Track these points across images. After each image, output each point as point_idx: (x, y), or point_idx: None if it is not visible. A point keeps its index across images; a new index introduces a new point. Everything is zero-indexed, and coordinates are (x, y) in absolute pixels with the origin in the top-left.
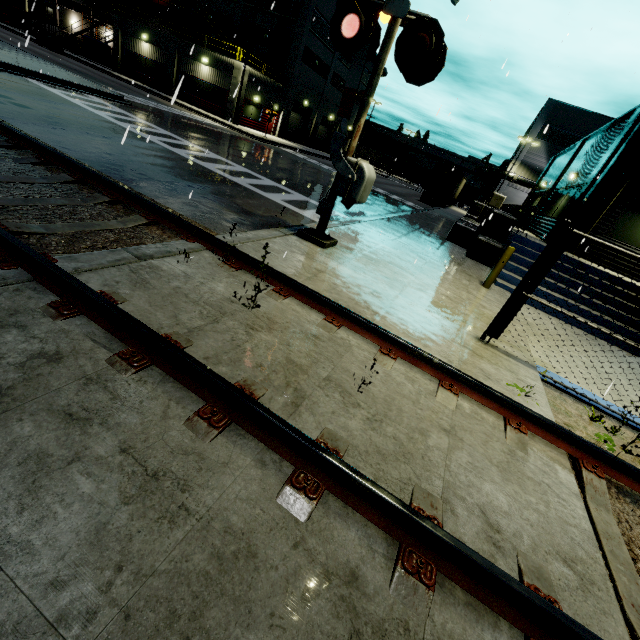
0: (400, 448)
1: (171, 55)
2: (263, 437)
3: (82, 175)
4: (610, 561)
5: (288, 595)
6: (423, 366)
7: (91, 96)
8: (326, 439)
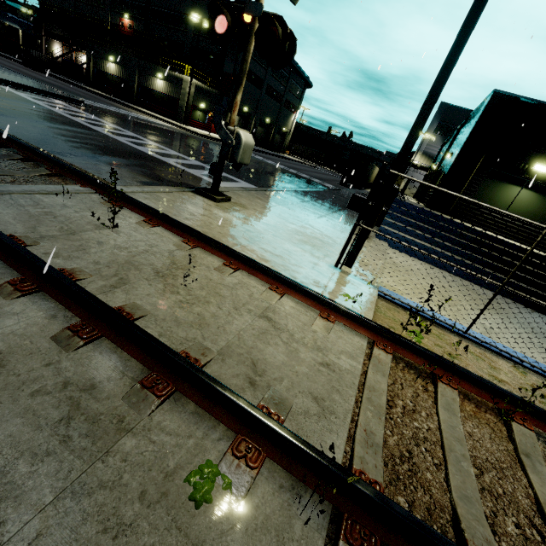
0: (200, 320)
1: (132, 72)
2: (62, 299)
3: (5, 141)
4: (363, 403)
5: (18, 391)
6: (258, 275)
7: (55, 100)
8: (126, 307)
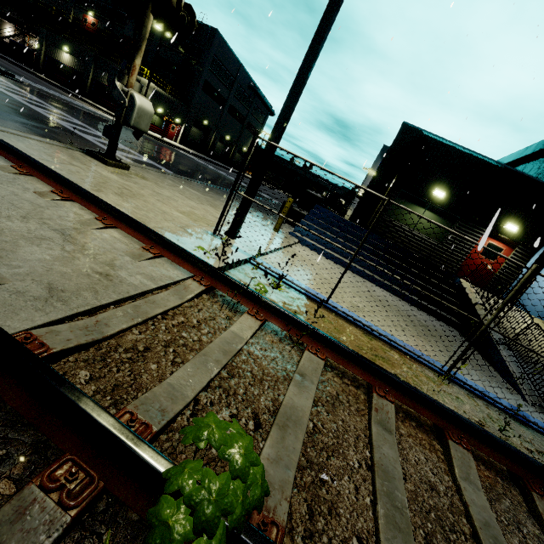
0: None
1: (88, 66)
2: None
3: None
4: (123, 306)
5: None
6: (91, 207)
7: None
8: None
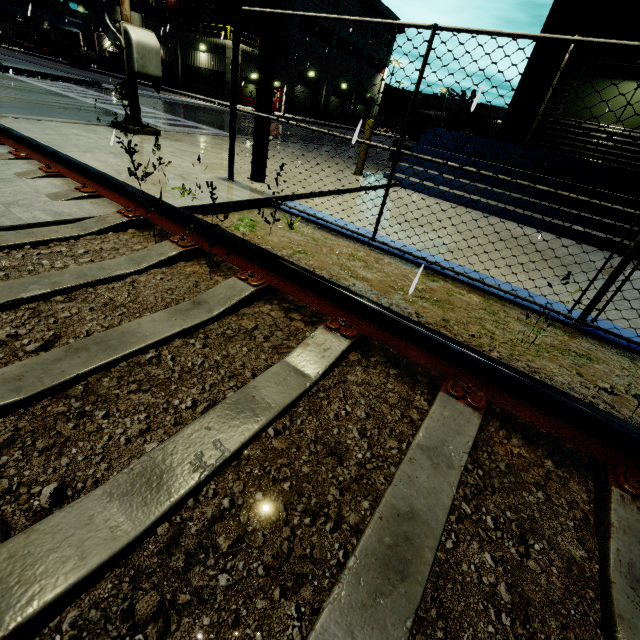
0: None
1: (175, 50)
2: None
3: None
4: None
5: None
6: (45, 160)
7: (64, 83)
8: None
